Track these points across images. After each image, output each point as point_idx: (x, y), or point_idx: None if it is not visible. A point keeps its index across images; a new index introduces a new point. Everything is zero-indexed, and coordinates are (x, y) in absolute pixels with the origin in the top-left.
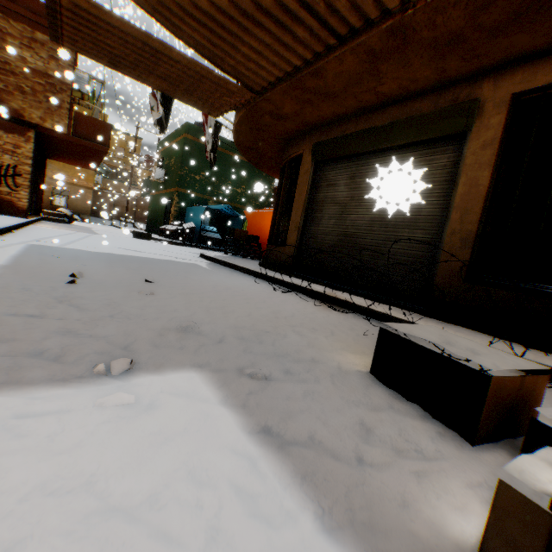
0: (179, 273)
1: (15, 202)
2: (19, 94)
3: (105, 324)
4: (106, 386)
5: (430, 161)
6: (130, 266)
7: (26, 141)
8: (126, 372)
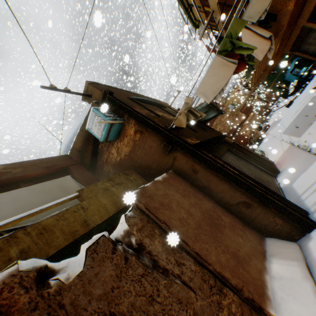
0: (309, 107)
1: (260, 135)
2: (233, 123)
3: (305, 125)
4: (309, 126)
5: (315, 32)
6: (299, 117)
7: (244, 126)
8: (310, 124)
